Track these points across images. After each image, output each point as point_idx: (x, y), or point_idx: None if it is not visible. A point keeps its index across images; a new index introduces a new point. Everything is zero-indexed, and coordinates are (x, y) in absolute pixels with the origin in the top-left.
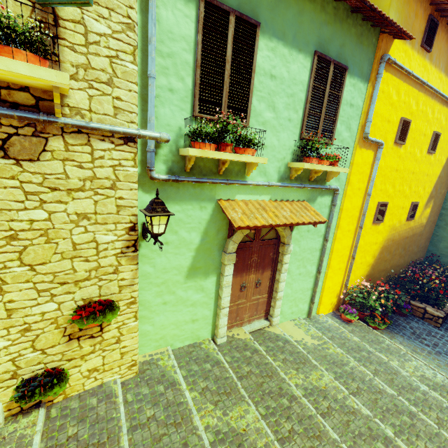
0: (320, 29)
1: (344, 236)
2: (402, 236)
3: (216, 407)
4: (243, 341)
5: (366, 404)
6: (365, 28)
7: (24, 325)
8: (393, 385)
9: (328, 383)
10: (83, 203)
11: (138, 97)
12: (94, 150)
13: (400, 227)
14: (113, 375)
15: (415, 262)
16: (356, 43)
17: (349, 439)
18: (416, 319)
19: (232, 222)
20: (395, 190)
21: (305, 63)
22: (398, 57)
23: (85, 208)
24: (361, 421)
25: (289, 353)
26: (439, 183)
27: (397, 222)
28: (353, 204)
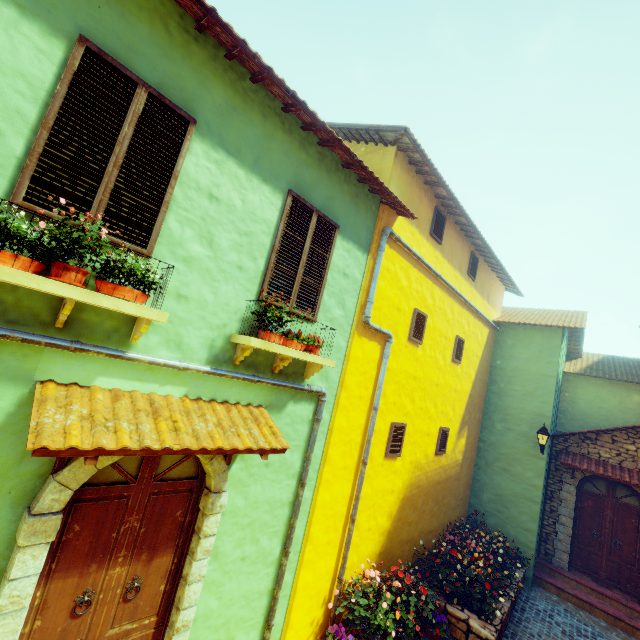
0: (298, 168)
1: (336, 478)
2: (431, 481)
3: None
4: None
5: None
6: (361, 190)
7: None
8: None
9: None
10: None
11: None
12: None
13: (427, 465)
14: None
15: (455, 525)
16: (350, 202)
17: None
18: None
19: (28, 435)
20: (415, 406)
21: (273, 199)
22: (405, 236)
23: None
24: None
25: None
26: (471, 404)
27: (423, 457)
28: (352, 422)
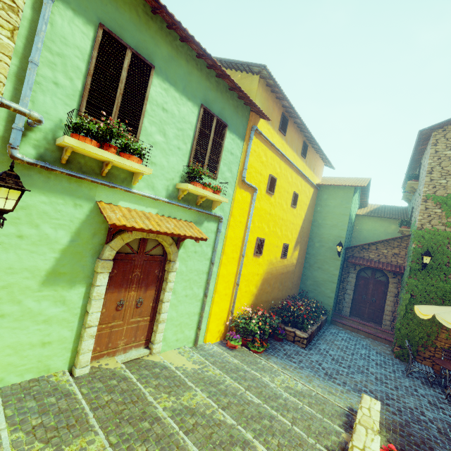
0: (205, 91)
1: (229, 263)
2: (279, 272)
3: (47, 445)
4: (111, 371)
5: (233, 416)
6: (239, 103)
7: None
8: (261, 396)
9: (200, 401)
10: None
11: (13, 76)
12: None
13: (276, 263)
14: None
15: (291, 298)
16: (234, 111)
17: (209, 450)
18: (289, 343)
19: (107, 219)
20: (270, 230)
21: (193, 110)
22: (264, 131)
23: None
24: (224, 431)
25: (165, 378)
26: (302, 232)
27: (274, 258)
28: (236, 234)
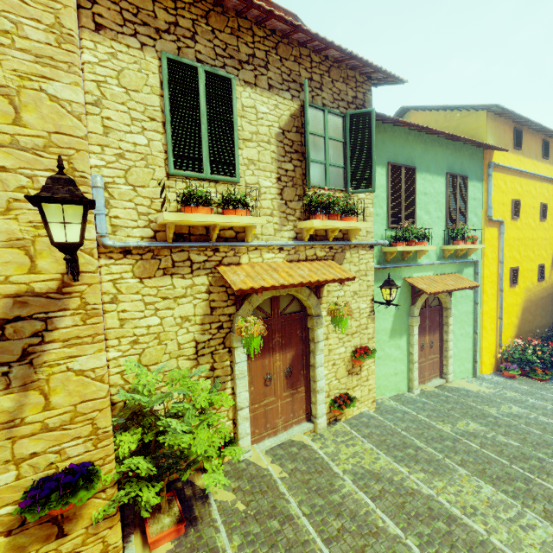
0: (447, 159)
1: (489, 300)
2: (538, 297)
3: (444, 423)
4: (433, 392)
5: None
6: (473, 150)
7: (333, 361)
8: None
9: (518, 410)
10: (355, 285)
11: None
12: (359, 255)
13: (533, 289)
14: (364, 407)
15: None
16: (470, 160)
17: (550, 435)
18: None
19: (424, 290)
20: (521, 255)
21: (442, 181)
22: (499, 160)
23: (356, 288)
24: None
25: (474, 397)
26: None
27: (530, 284)
28: (491, 272)
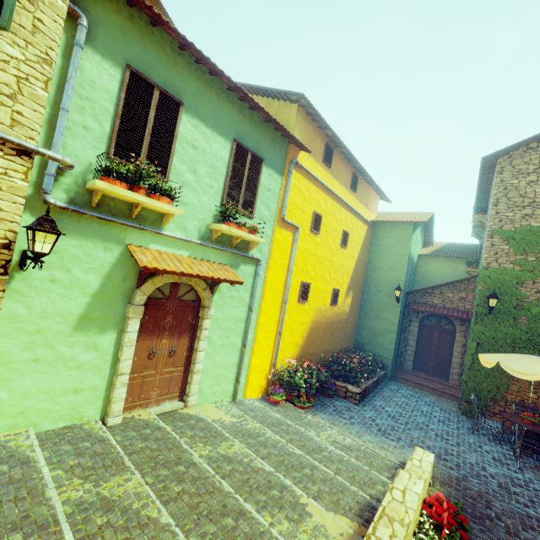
0: (238, 125)
1: (269, 310)
2: (328, 321)
3: (86, 481)
4: (144, 421)
5: (272, 465)
6: (276, 135)
7: None
8: (304, 449)
9: (237, 450)
10: None
11: (45, 123)
12: None
13: (325, 311)
14: None
15: (345, 351)
16: (270, 144)
17: (246, 492)
18: (340, 399)
19: (138, 261)
20: (316, 273)
21: (226, 145)
22: (306, 164)
23: None
24: (262, 477)
25: (200, 429)
26: (355, 276)
27: (322, 306)
28: (277, 278)
